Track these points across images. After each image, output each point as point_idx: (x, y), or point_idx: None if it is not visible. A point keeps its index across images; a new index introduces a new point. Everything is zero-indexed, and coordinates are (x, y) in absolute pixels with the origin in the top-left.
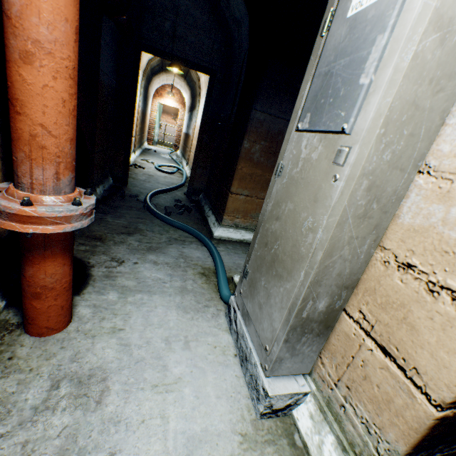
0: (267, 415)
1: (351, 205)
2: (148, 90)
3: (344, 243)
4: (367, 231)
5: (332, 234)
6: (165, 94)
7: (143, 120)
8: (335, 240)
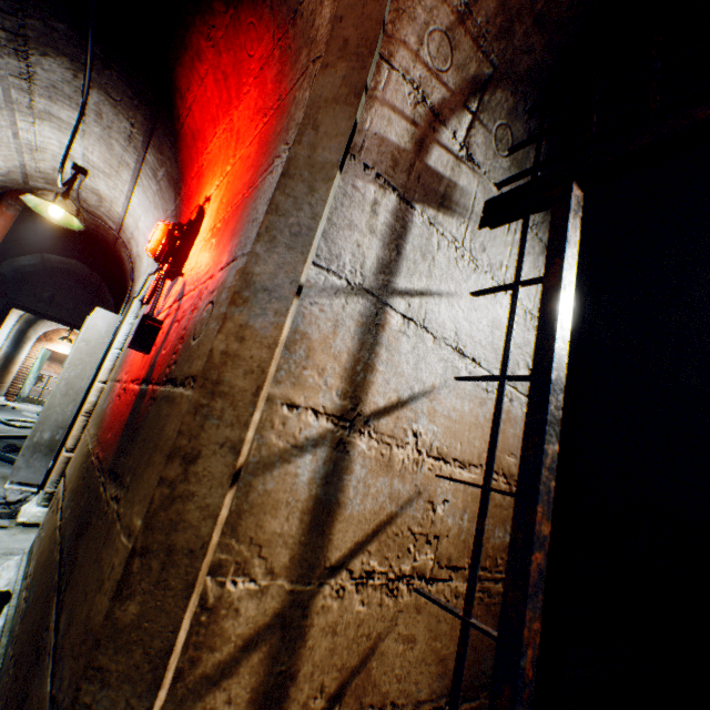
0: (3, 506)
1: (59, 389)
2: (28, 333)
3: (58, 405)
4: (70, 401)
5: (50, 400)
6: (59, 339)
7: (6, 365)
8: (53, 403)
